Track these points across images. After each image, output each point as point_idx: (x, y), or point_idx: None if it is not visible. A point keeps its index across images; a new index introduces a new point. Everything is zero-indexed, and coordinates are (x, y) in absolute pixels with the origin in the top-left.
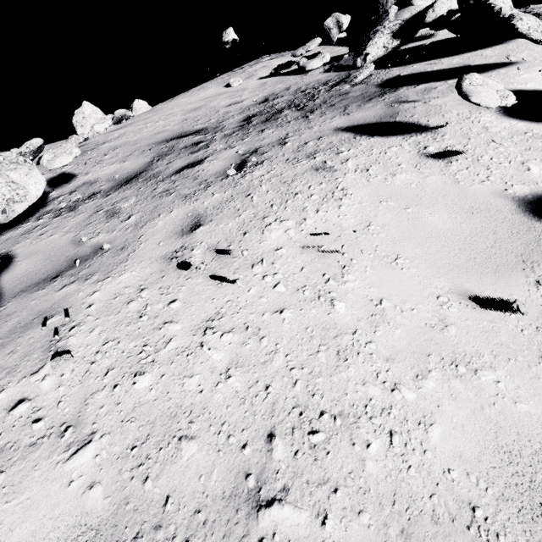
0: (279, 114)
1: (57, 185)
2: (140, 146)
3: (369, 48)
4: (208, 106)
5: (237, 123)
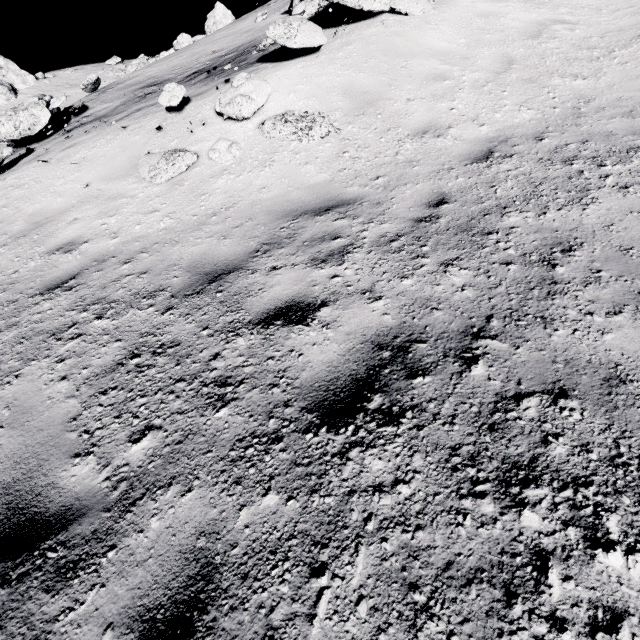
0: (199, 75)
1: (77, 115)
2: (127, 91)
3: (307, 5)
4: (204, 51)
5: (182, 78)
